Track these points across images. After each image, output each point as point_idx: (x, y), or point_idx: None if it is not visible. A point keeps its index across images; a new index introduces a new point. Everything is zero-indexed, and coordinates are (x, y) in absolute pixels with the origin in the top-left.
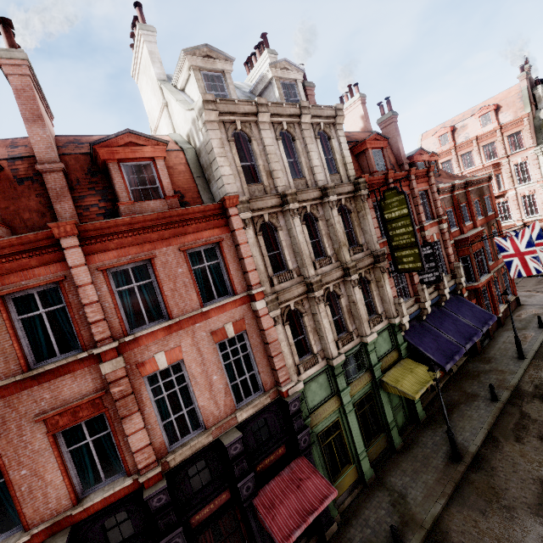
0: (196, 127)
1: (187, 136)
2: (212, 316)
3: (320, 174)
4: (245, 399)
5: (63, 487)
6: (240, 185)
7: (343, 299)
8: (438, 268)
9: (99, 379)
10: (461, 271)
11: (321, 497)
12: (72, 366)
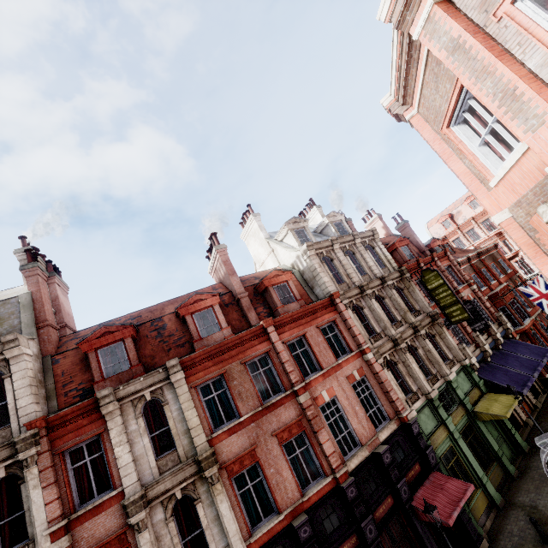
0: (300, 259)
1: (292, 265)
2: (344, 367)
3: (376, 270)
4: (379, 426)
5: (293, 482)
6: (334, 285)
7: (419, 349)
8: (482, 318)
9: (297, 408)
10: (504, 318)
11: (463, 491)
12: (283, 401)
